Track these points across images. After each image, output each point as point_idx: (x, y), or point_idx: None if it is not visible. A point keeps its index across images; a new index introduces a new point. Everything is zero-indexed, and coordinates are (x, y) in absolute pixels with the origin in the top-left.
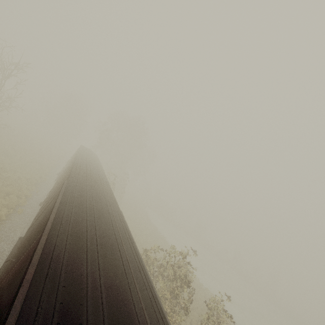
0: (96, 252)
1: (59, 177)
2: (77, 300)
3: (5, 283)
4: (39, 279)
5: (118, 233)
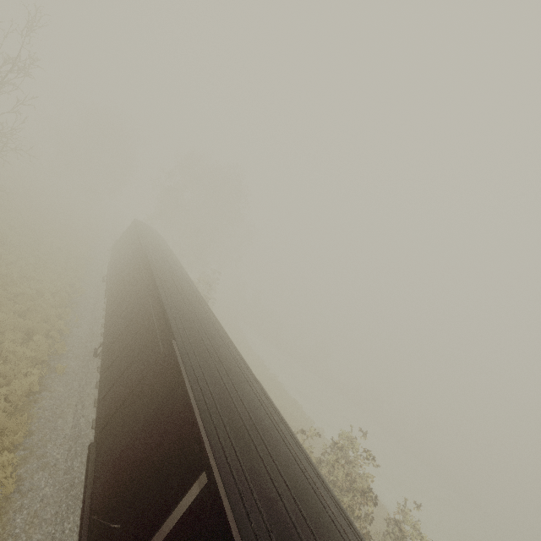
0: None
1: (113, 292)
2: None
3: None
4: None
5: (300, 464)
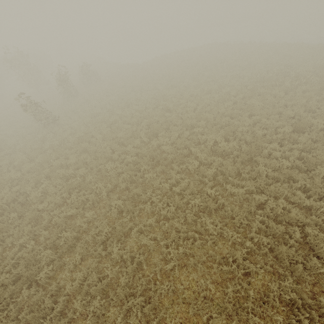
0: None
1: None
2: None
3: None
4: None
5: None
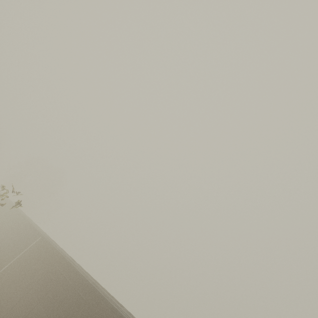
0: (62, 249)
1: None
2: (66, 254)
3: (16, 262)
4: (56, 248)
5: None
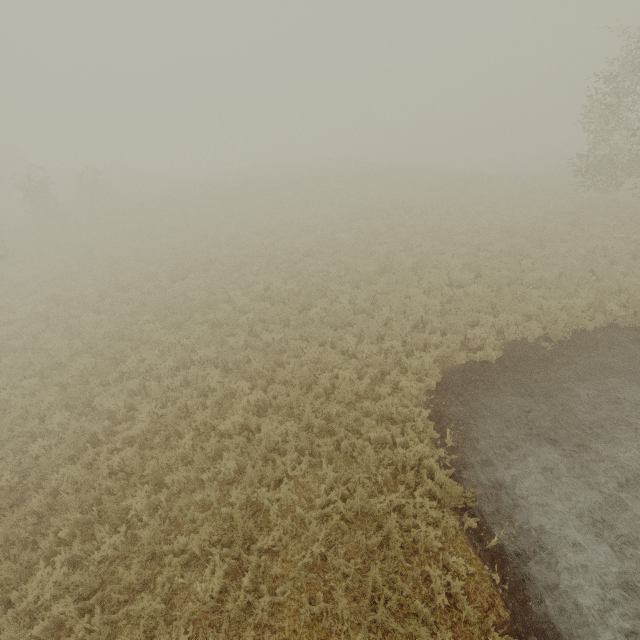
0: None
1: None
2: None
3: None
4: None
5: None
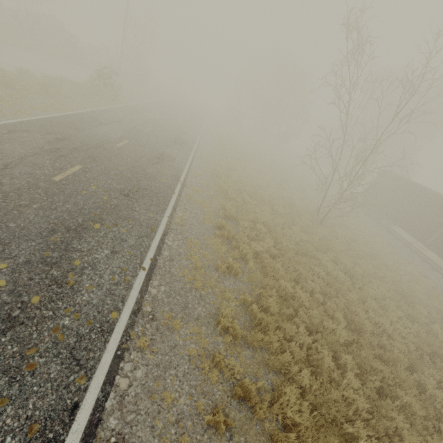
0: None
1: None
2: None
3: None
4: None
5: None
